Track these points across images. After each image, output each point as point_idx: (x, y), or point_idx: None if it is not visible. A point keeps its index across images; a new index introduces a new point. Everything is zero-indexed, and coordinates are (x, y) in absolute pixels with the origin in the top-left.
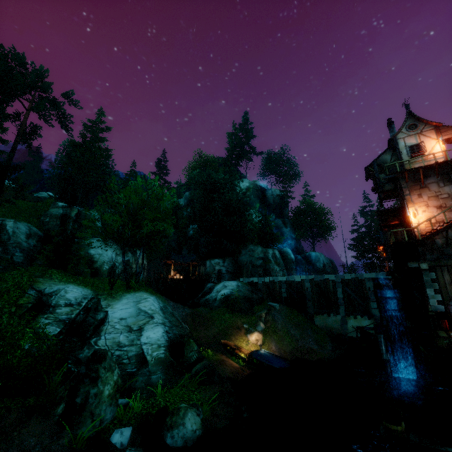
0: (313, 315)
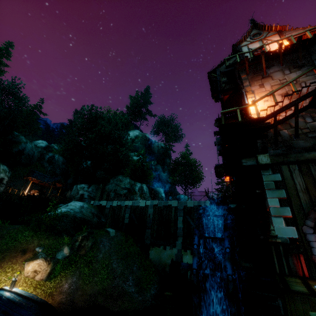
0: (149, 246)
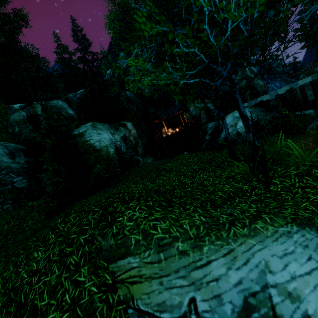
0: None
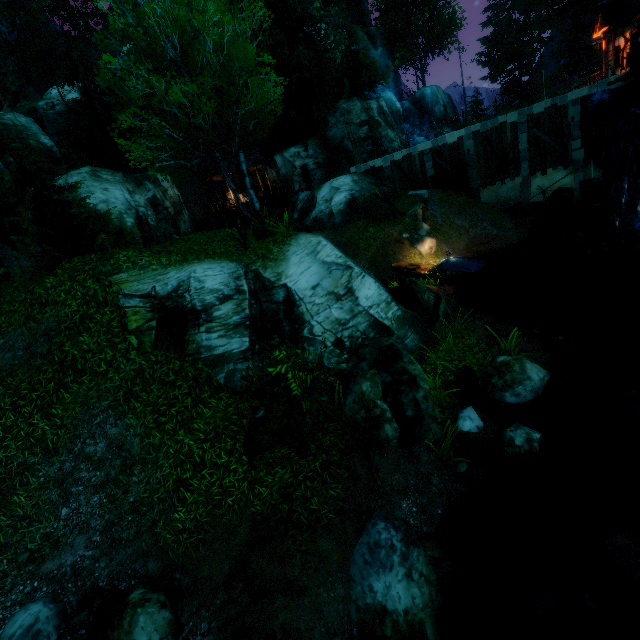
0: (480, 189)
